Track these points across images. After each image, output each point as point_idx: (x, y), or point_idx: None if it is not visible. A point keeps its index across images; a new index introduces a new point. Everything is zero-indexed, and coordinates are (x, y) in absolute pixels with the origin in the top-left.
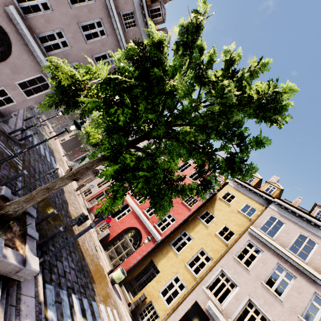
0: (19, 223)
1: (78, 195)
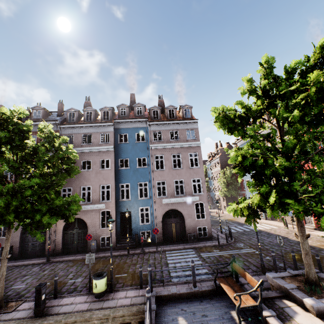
0: (322, 281)
1: (293, 228)
